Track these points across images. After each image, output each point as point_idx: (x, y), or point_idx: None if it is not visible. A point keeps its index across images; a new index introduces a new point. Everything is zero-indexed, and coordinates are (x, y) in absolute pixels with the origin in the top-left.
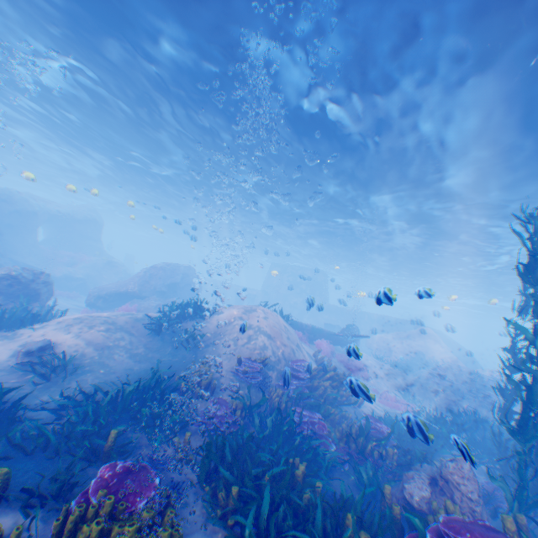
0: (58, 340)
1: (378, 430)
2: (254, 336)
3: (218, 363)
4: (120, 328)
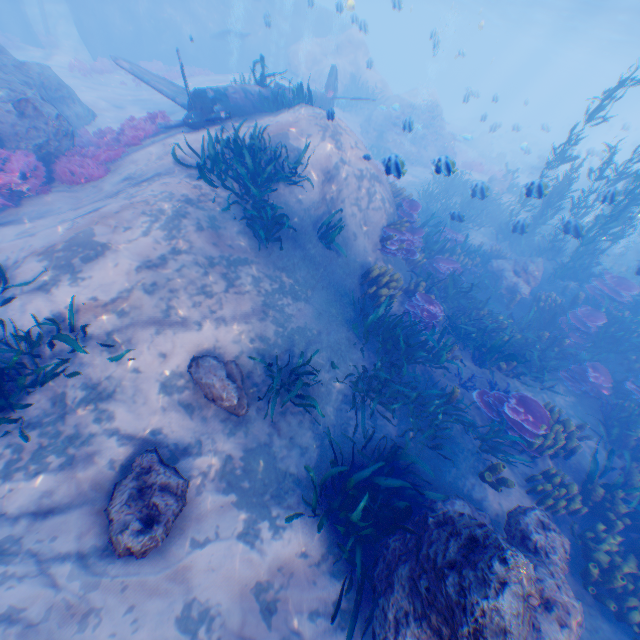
0: (207, 348)
1: (456, 242)
2: (373, 192)
3: (365, 249)
4: (228, 264)
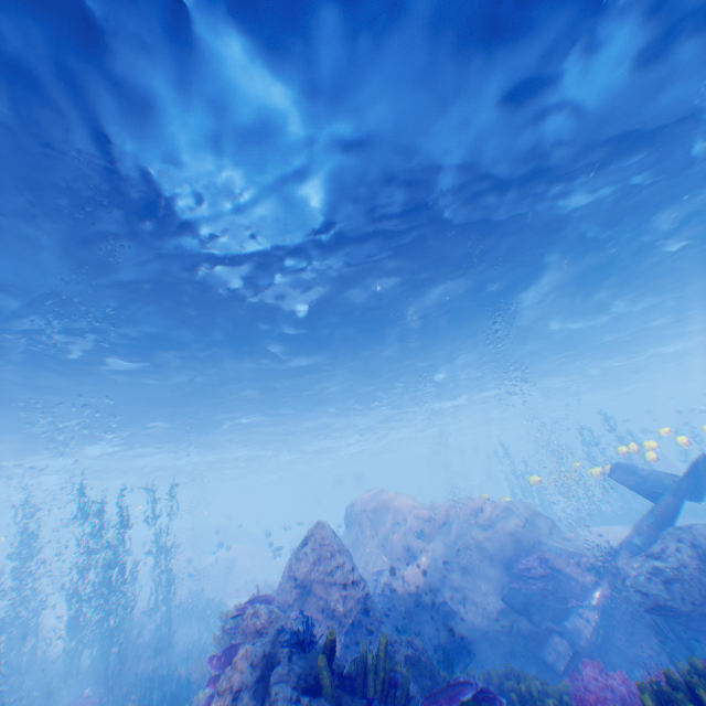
0: None
1: None
2: None
3: None
4: None
